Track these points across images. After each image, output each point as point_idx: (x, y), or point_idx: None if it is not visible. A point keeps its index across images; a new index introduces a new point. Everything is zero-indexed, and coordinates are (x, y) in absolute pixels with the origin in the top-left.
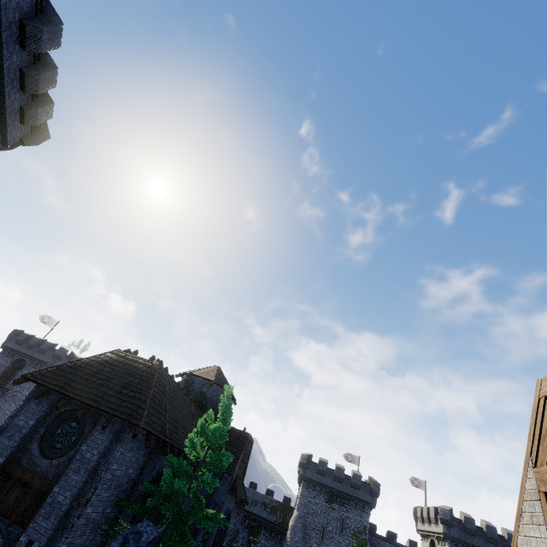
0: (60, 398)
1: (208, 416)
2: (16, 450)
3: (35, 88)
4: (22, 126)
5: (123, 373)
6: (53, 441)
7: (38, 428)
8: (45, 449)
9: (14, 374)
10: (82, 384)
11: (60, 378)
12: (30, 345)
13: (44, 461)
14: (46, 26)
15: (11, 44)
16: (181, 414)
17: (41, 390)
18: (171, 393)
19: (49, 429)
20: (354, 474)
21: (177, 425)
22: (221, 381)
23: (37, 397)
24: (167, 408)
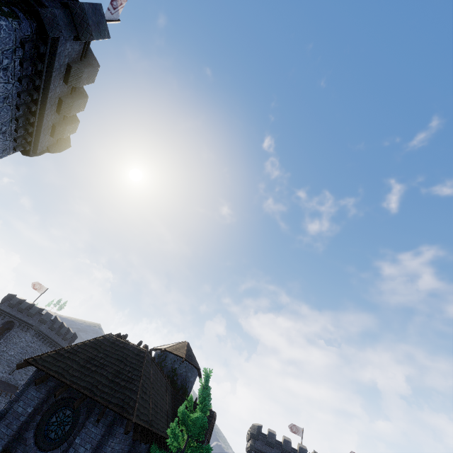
0: (57, 384)
1: (188, 404)
2: (12, 439)
3: (68, 111)
4: (51, 138)
5: (115, 360)
6: (47, 430)
7: (35, 416)
8: (40, 438)
9: (2, 334)
10: (78, 370)
11: (59, 363)
12: (20, 309)
13: (38, 452)
14: (87, 68)
15: (57, 80)
16: (159, 395)
17: (41, 376)
18: (153, 377)
19: (45, 417)
20: (300, 448)
21: (156, 408)
22: (190, 358)
23: (37, 383)
24: (151, 393)
